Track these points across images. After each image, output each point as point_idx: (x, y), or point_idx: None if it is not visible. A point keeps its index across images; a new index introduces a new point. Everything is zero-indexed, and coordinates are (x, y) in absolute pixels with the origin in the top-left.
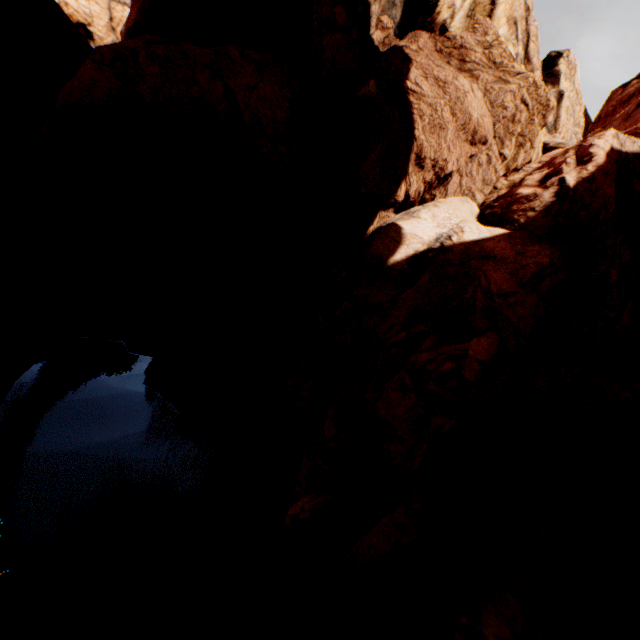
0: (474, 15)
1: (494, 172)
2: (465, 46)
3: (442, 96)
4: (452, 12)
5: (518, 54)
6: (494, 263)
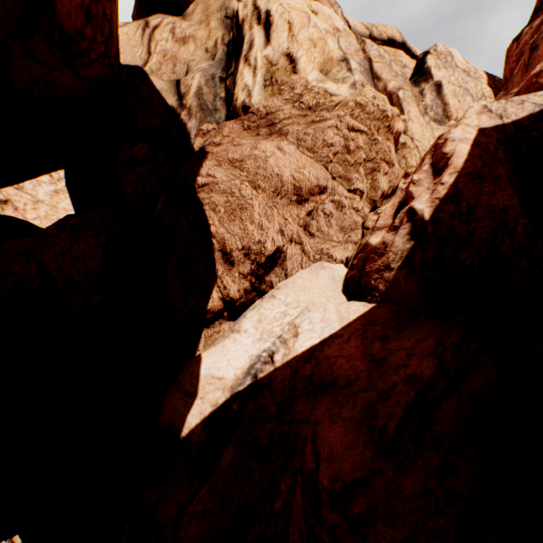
0: (276, 81)
1: (355, 212)
2: (271, 111)
3: (238, 174)
4: (247, 91)
5: (356, 81)
6: (332, 398)
